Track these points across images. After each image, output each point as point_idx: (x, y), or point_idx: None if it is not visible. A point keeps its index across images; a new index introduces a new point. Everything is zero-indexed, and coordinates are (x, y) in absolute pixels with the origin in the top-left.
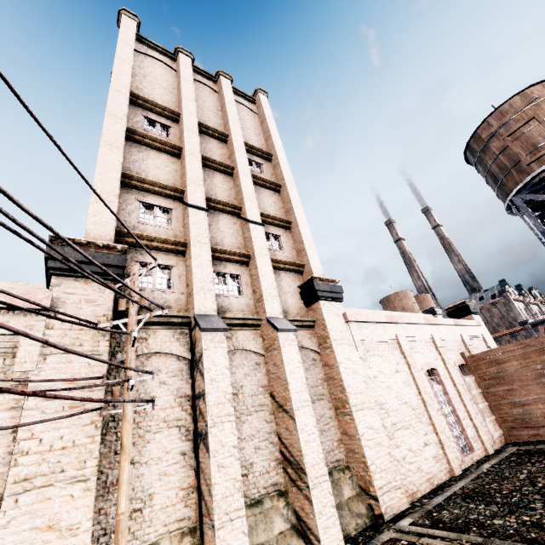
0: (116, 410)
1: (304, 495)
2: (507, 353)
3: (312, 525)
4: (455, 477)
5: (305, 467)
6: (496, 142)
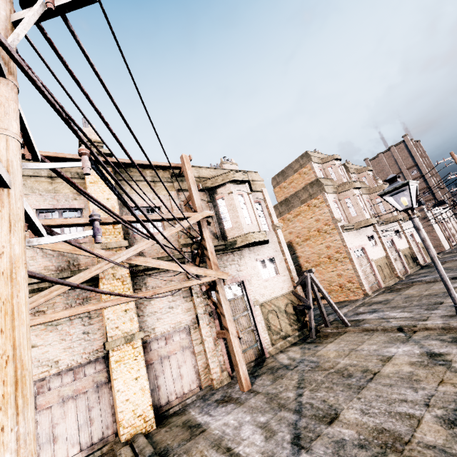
0: None
1: None
2: None
3: None
4: None
5: None
6: None
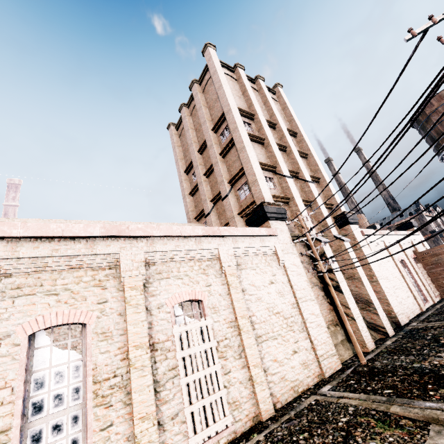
0: (320, 274)
1: (372, 312)
2: (443, 249)
3: (379, 323)
4: (423, 311)
5: (372, 301)
6: (435, 116)
